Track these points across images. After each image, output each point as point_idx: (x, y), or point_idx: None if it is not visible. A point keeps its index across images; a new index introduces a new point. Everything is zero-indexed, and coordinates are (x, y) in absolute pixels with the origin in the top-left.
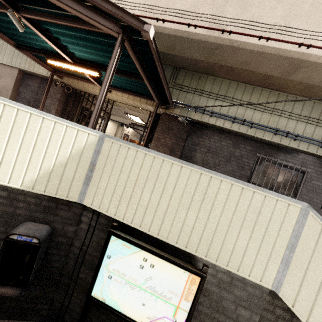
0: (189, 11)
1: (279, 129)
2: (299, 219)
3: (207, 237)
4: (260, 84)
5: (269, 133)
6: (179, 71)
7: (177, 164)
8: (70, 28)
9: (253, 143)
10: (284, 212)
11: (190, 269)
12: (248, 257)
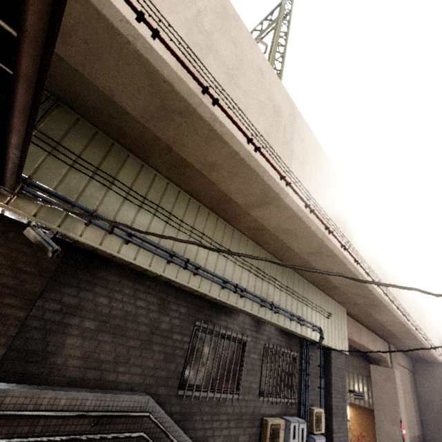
0: None
1: (226, 278)
2: None
3: None
4: (209, 204)
5: (216, 285)
6: (59, 107)
7: None
8: None
9: (191, 299)
10: None
11: None
12: None
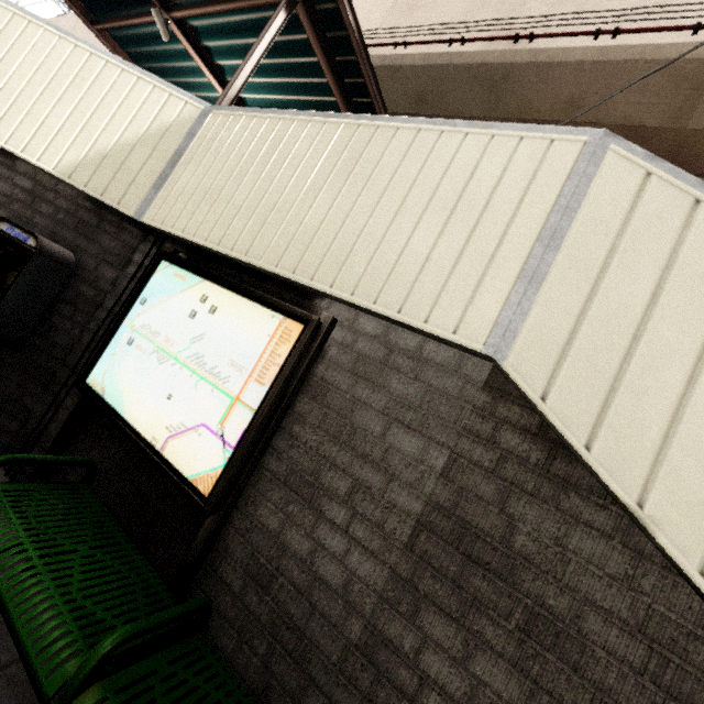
0: (455, 23)
1: None
2: (579, 167)
3: (343, 245)
4: None
5: None
6: None
7: (319, 121)
8: (233, 31)
9: None
10: (538, 159)
11: (285, 307)
12: (431, 277)
